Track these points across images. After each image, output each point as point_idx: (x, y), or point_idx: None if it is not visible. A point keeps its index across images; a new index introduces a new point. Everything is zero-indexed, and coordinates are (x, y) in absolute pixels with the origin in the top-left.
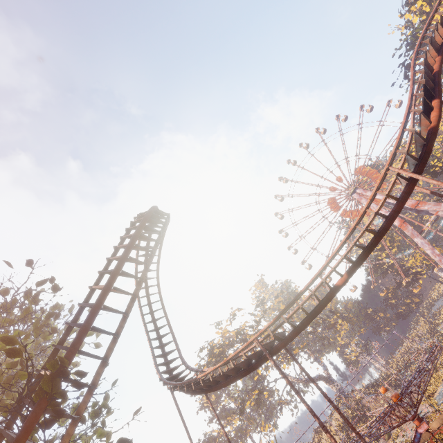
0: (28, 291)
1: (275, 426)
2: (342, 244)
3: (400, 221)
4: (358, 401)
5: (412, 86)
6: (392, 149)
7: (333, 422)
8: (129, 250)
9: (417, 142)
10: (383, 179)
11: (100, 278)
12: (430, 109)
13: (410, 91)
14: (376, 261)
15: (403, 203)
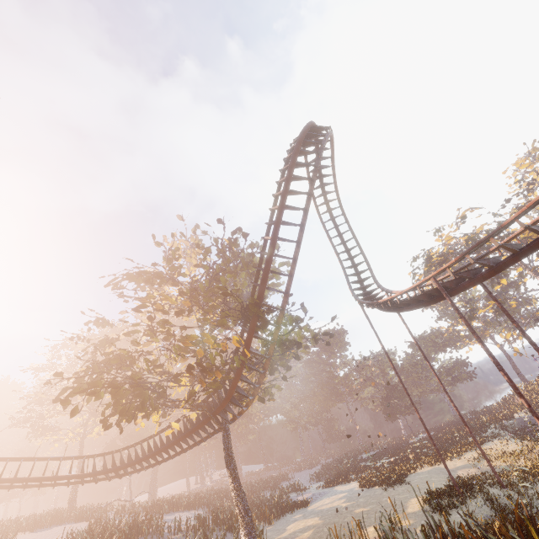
0: (228, 239)
1: (521, 335)
2: None
3: None
4: None
5: None
6: None
7: None
8: (284, 200)
9: None
10: None
11: (269, 228)
12: None
13: None
14: None
15: None
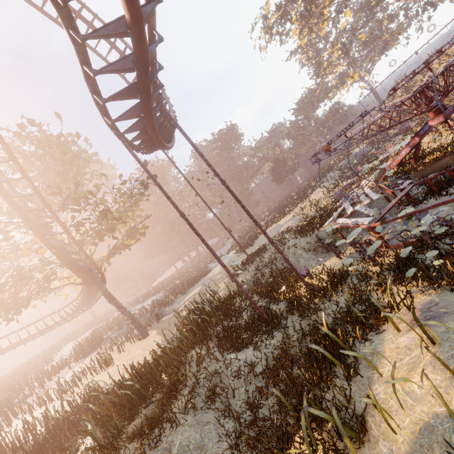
0: None
1: (367, 71)
2: None
3: None
4: None
5: None
6: None
7: None
8: None
9: None
10: None
11: None
12: None
13: None
14: None
15: None
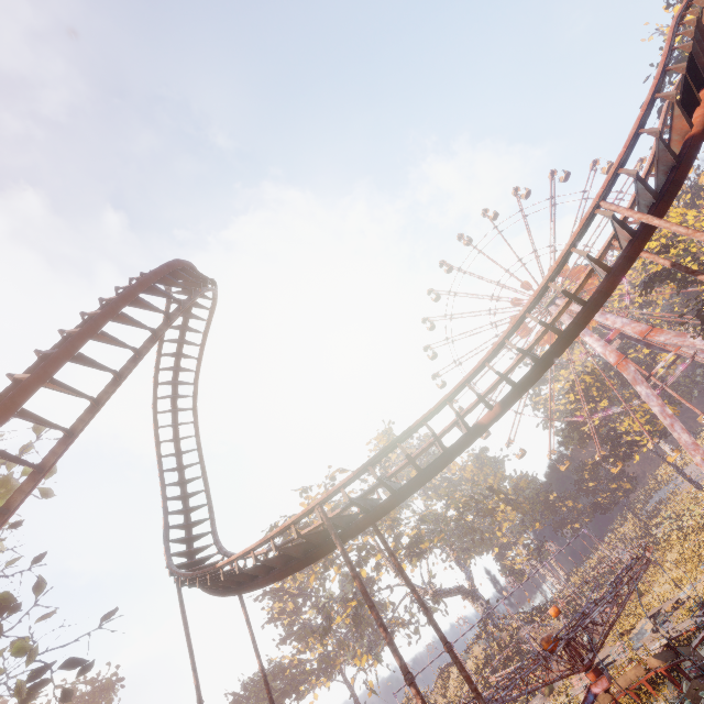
0: None
1: (377, 658)
2: (498, 347)
3: (618, 357)
4: (512, 631)
5: (666, 53)
6: (612, 168)
7: (470, 661)
8: (101, 320)
9: (660, 162)
10: (587, 226)
11: (39, 364)
12: (693, 104)
13: (661, 63)
14: (572, 418)
15: (619, 277)
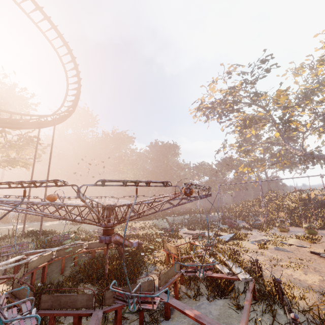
0: None
1: (252, 171)
2: None
3: None
4: None
5: None
6: None
7: (304, 194)
8: None
9: None
10: None
11: None
12: None
13: None
14: None
15: None
